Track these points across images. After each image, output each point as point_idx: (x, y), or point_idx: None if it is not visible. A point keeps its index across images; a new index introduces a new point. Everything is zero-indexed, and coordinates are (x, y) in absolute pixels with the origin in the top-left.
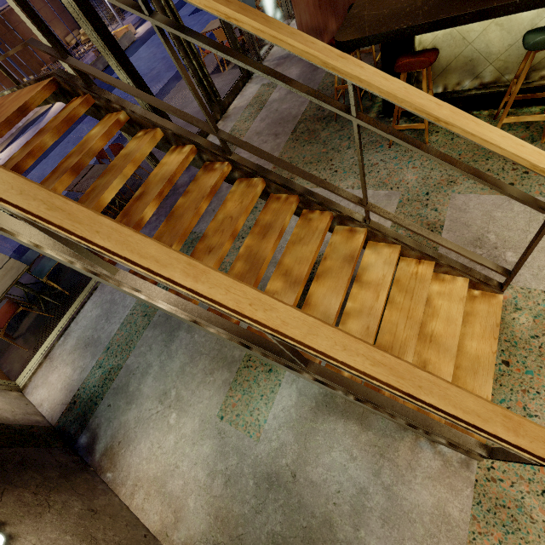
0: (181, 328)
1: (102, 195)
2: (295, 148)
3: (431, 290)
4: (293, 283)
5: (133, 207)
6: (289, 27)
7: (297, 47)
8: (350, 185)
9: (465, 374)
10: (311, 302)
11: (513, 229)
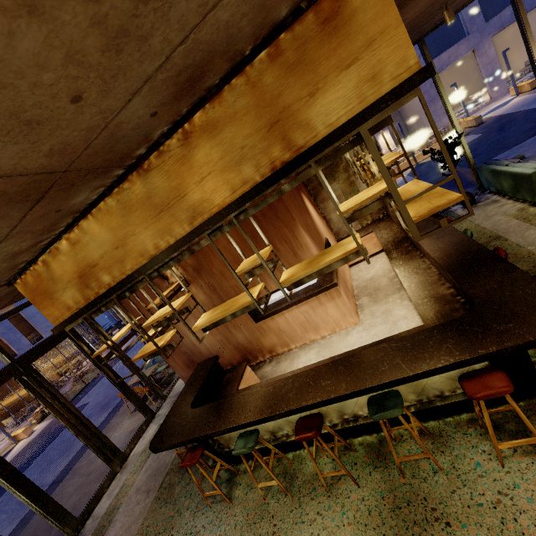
0: None
1: None
2: (155, 511)
3: None
4: None
5: None
6: None
7: None
8: None
9: None
10: None
11: None
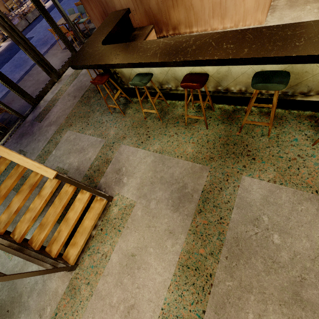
0: (2, 204)
1: None
2: (79, 107)
3: (77, 197)
4: None
5: None
6: None
7: None
8: (90, 133)
9: (79, 235)
10: (10, 205)
11: (132, 166)
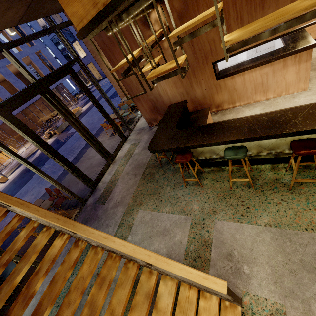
0: None
1: (15, 279)
2: (143, 184)
3: (200, 305)
4: None
5: (32, 280)
6: (83, 226)
7: (86, 236)
8: (168, 210)
9: None
10: None
11: (245, 248)
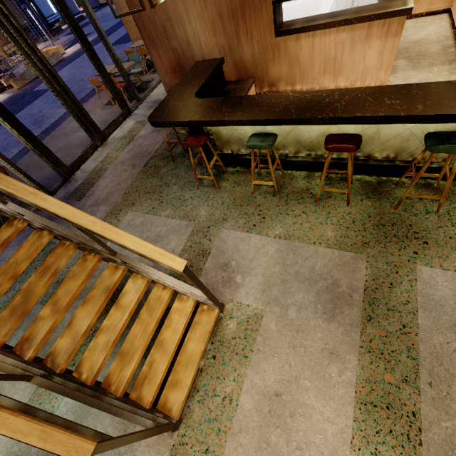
0: (21, 327)
1: None
2: (143, 179)
3: (173, 307)
4: (56, 311)
5: None
6: None
7: (2, 187)
8: (167, 214)
9: (181, 368)
10: (72, 323)
11: (245, 258)
